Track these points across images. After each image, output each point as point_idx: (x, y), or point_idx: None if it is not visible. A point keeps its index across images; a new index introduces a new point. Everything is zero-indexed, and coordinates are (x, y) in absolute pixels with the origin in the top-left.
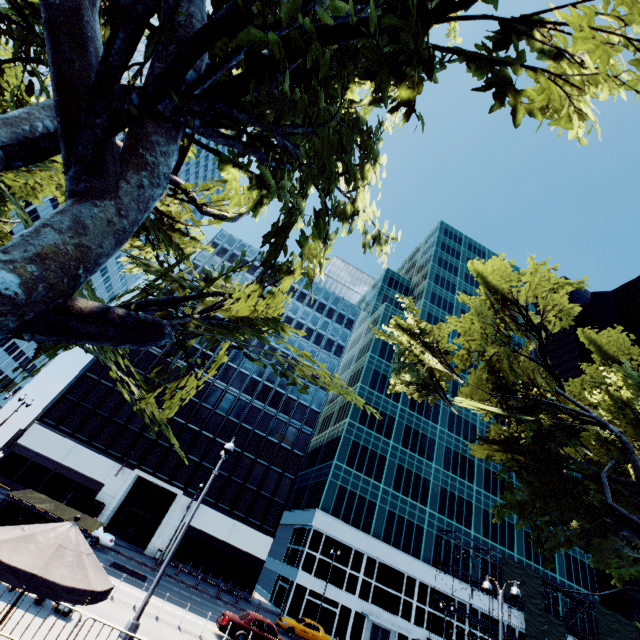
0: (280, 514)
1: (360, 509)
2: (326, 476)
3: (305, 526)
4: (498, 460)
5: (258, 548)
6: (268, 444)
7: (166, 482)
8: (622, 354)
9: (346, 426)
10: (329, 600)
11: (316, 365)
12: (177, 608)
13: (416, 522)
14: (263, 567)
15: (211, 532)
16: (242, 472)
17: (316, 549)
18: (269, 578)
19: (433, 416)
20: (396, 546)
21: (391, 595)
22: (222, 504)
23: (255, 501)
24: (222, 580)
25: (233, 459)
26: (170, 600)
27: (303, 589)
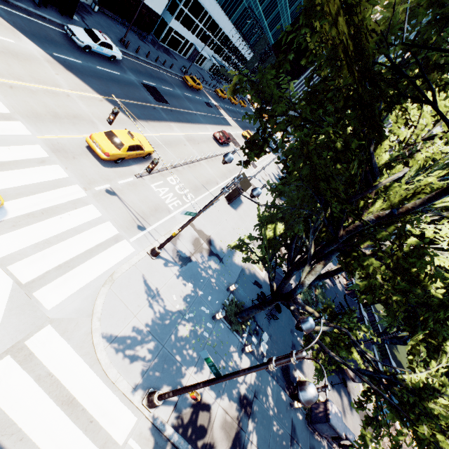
0: None
1: None
2: None
3: None
4: None
5: (158, 7)
6: None
7: None
8: None
9: None
10: (182, 36)
11: None
12: (197, 128)
13: None
14: None
15: None
16: None
17: (186, 7)
18: None
19: None
20: (225, 11)
21: (208, 36)
22: None
23: None
24: (134, 26)
25: None
26: (188, 119)
27: (172, 30)
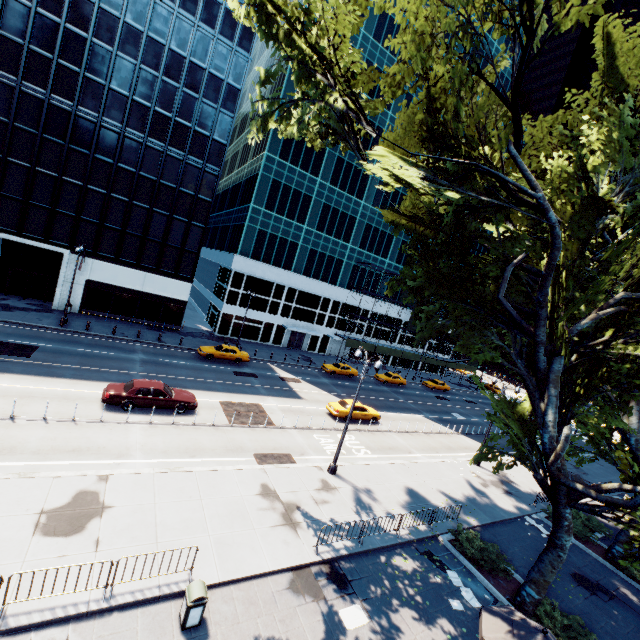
0: (195, 263)
1: (281, 251)
2: (244, 221)
3: (227, 267)
4: (409, 229)
5: (178, 293)
6: (163, 190)
7: (41, 242)
8: (636, 78)
9: (264, 162)
10: (254, 321)
11: (212, 67)
12: (63, 383)
13: (337, 257)
14: (201, 294)
15: (121, 285)
16: (138, 225)
17: (239, 287)
18: (205, 304)
19: (372, 145)
20: (316, 278)
21: (308, 312)
22: (125, 259)
23: (163, 253)
24: (148, 320)
25: (121, 211)
26: (58, 374)
27: (230, 316)
